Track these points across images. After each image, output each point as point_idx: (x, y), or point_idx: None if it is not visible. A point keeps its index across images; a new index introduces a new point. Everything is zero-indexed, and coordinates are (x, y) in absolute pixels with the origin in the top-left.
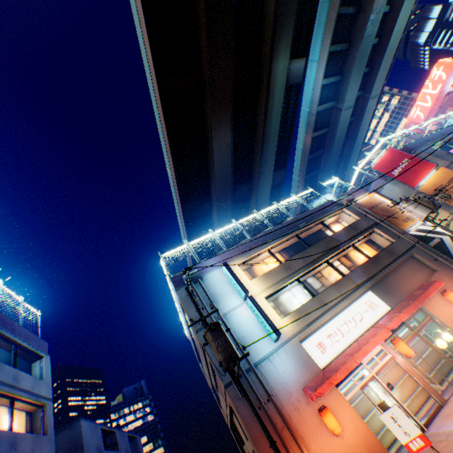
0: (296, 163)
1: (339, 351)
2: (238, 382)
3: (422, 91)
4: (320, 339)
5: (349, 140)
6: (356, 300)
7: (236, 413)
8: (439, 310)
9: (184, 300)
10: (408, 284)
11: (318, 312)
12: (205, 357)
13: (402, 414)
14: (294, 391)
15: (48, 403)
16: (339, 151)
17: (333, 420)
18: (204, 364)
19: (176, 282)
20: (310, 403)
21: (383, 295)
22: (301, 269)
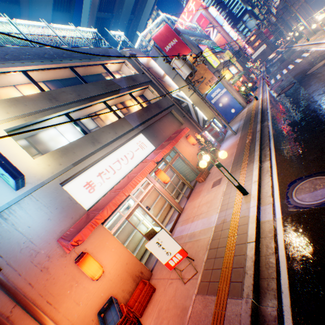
0: (84, 17)
1: (110, 188)
2: None
3: (182, 16)
4: (89, 179)
5: (135, 19)
6: (130, 141)
7: None
8: (184, 149)
9: None
10: (167, 132)
11: (90, 151)
12: None
13: (168, 237)
14: (45, 247)
15: None
16: (126, 25)
17: (95, 266)
18: None
19: None
20: (67, 254)
21: (152, 138)
22: (74, 104)
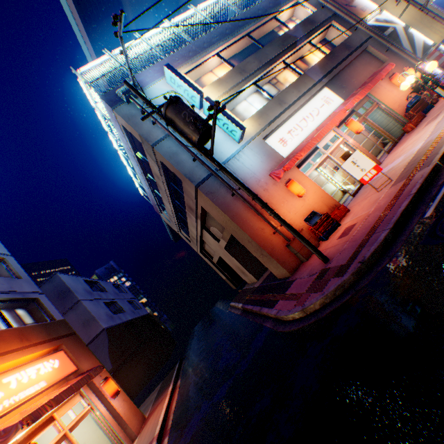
0: None
1: (299, 143)
2: (213, 160)
3: None
4: (281, 136)
5: None
6: (313, 98)
7: (210, 210)
8: (384, 96)
9: (127, 119)
10: (360, 79)
11: (278, 112)
12: (168, 186)
13: (362, 156)
14: (262, 178)
15: (7, 258)
16: None
17: (299, 187)
18: (167, 204)
19: (110, 100)
20: (277, 184)
21: (338, 91)
22: (258, 72)
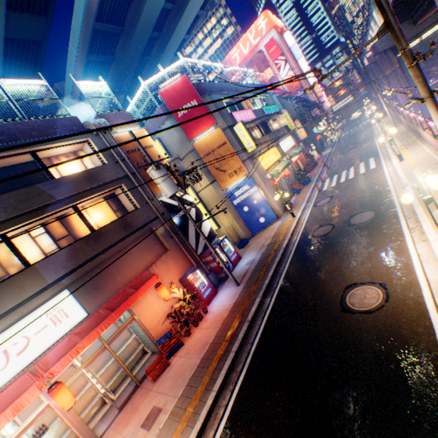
0: (76, 23)
1: None
2: None
3: (247, 34)
4: None
5: (162, 38)
6: (33, 312)
7: None
8: (147, 306)
9: None
10: (130, 271)
11: None
12: None
13: None
14: None
15: None
16: (145, 46)
17: None
18: None
19: None
20: None
21: (88, 293)
22: None
